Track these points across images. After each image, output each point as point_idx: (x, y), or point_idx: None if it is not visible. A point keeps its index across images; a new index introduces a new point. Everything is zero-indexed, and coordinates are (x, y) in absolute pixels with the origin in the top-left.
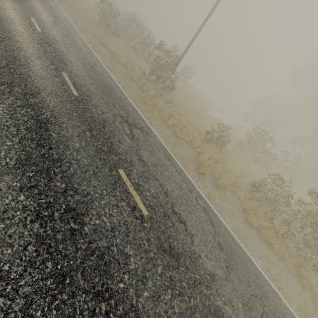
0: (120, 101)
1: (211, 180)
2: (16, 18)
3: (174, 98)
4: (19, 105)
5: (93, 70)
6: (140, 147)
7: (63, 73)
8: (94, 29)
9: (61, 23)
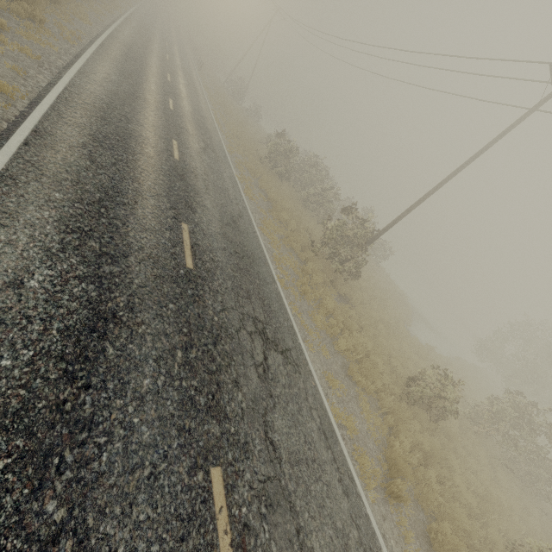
0: (262, 286)
1: (414, 516)
2: (152, 138)
3: (354, 290)
4: (78, 274)
5: (233, 225)
6: (274, 401)
7: (183, 224)
8: (255, 165)
9: (212, 152)
